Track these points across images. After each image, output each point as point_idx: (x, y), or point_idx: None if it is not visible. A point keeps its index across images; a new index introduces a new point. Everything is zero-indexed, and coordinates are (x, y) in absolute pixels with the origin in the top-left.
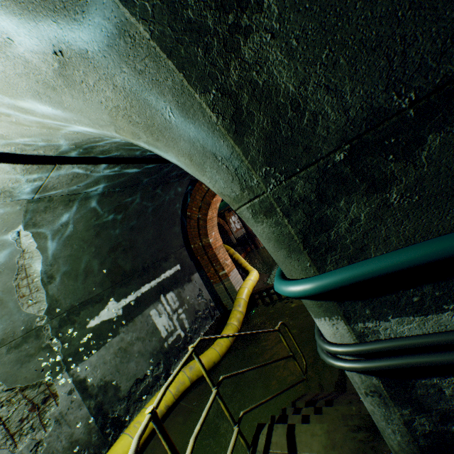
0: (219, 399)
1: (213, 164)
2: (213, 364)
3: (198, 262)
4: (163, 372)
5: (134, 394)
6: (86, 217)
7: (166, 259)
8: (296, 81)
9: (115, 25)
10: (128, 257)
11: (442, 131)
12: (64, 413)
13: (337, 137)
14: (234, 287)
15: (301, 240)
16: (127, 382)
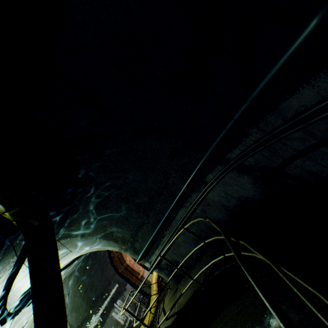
0: (142, 305)
1: (116, 247)
2: (151, 321)
3: (126, 278)
4: None
5: None
6: (74, 280)
7: (110, 284)
8: (122, 234)
9: (98, 240)
10: (93, 291)
11: (139, 233)
12: None
13: (130, 237)
14: (148, 280)
15: (134, 252)
16: None
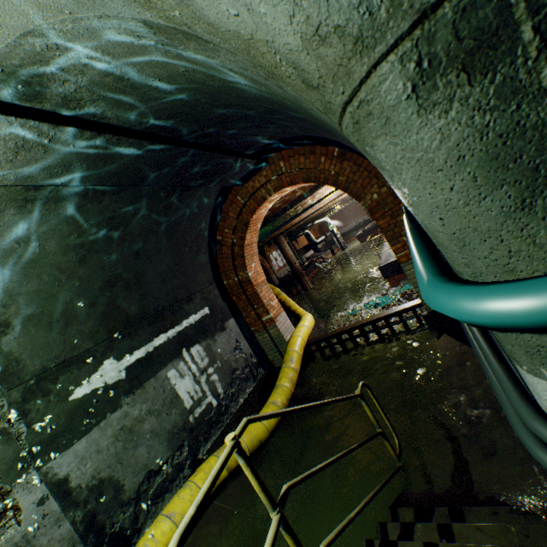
0: (284, 531)
1: None
2: (259, 443)
3: (233, 304)
4: (188, 458)
5: (145, 494)
6: (60, 231)
7: (189, 300)
8: None
9: None
10: (133, 296)
11: None
12: (30, 535)
13: None
14: (283, 336)
15: None
16: (134, 477)
